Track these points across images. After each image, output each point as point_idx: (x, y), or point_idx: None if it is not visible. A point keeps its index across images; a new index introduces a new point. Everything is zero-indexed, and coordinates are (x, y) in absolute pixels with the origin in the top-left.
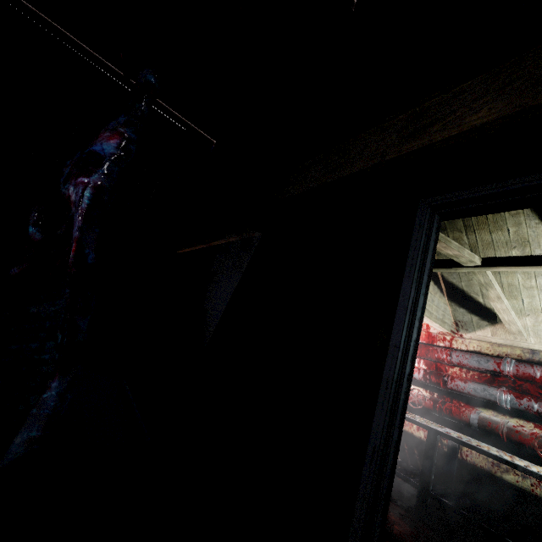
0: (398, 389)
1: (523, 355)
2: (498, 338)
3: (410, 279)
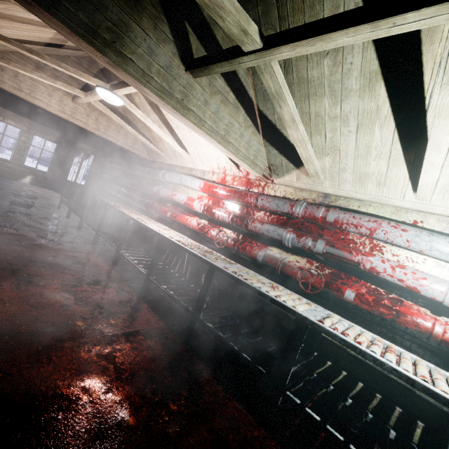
0: None
1: (317, 199)
2: (301, 182)
3: None
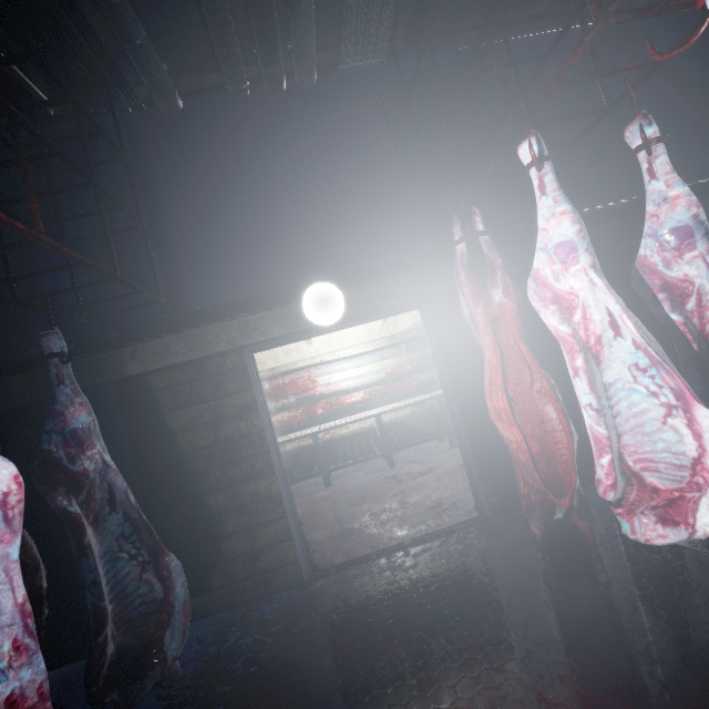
0: (275, 442)
1: (269, 374)
2: None
3: (258, 392)
